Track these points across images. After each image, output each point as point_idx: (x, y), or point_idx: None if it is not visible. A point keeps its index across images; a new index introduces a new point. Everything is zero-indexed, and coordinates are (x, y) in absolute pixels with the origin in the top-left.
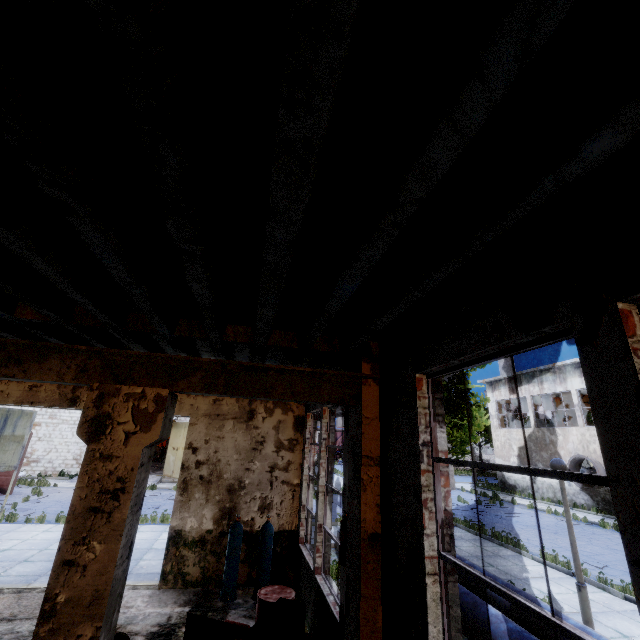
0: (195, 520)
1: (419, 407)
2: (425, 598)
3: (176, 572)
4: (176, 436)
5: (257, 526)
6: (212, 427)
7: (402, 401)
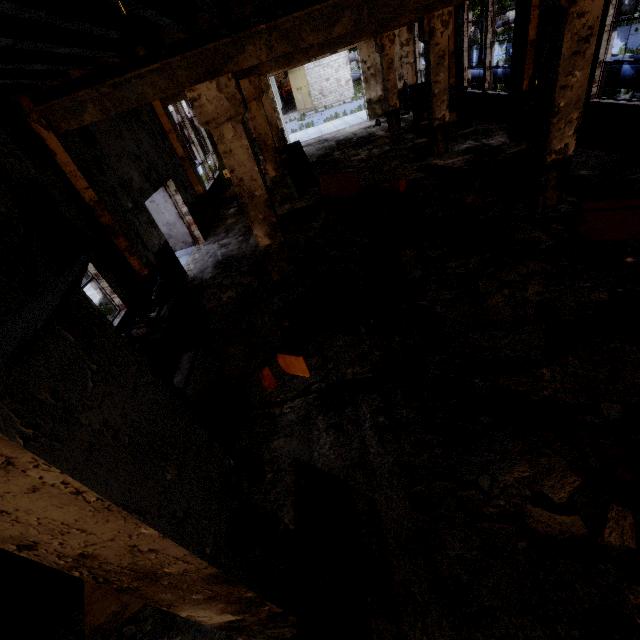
0: (374, 93)
1: (465, 9)
2: (464, 57)
3: (373, 114)
4: (295, 80)
5: (399, 87)
6: (369, 48)
7: (461, 7)
